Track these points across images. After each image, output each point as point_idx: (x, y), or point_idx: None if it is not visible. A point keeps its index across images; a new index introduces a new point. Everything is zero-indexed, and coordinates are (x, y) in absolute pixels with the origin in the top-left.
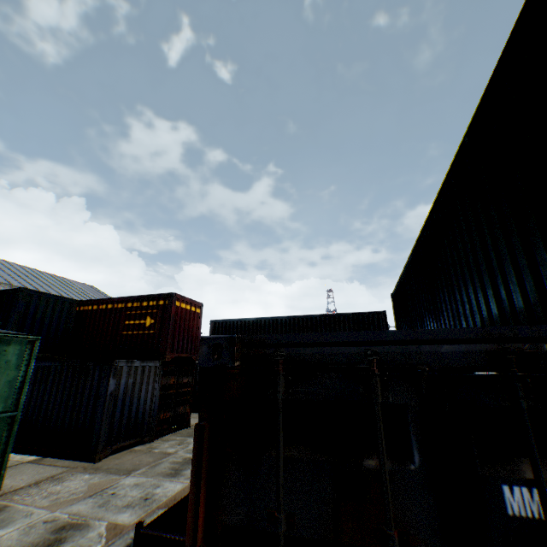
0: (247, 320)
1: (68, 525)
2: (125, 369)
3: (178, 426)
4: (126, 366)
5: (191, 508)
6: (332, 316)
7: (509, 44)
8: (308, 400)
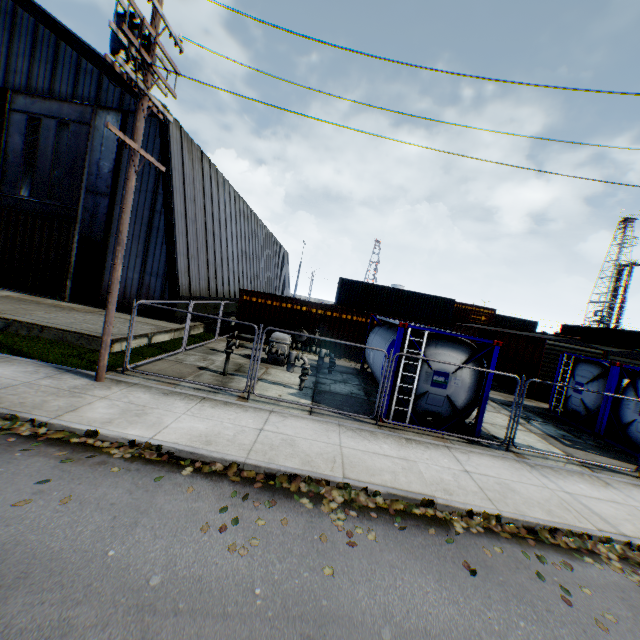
0: None
1: None
2: None
3: None
4: None
5: None
6: (513, 318)
7: None
8: None
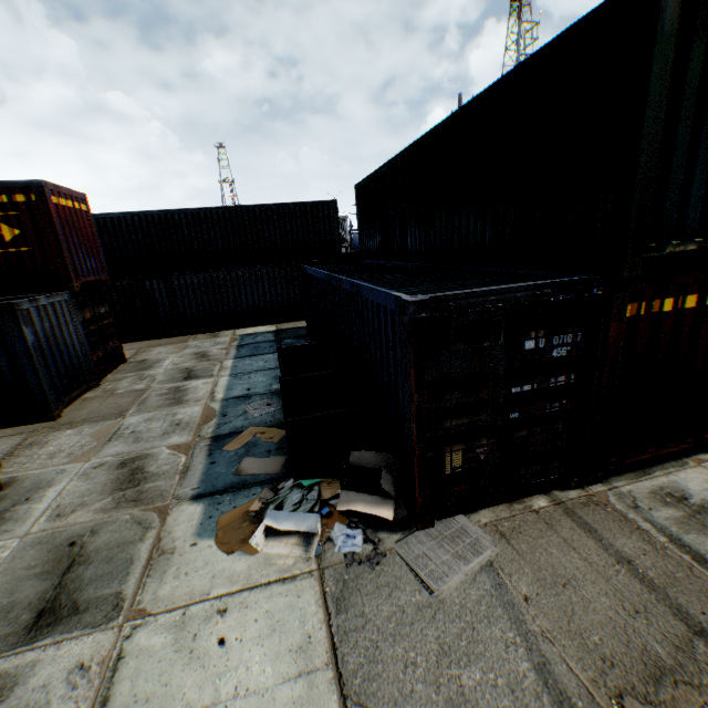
0: (149, 213)
1: (127, 461)
2: (34, 312)
3: (116, 364)
4: (33, 307)
5: (413, 381)
6: (275, 207)
7: (581, 26)
8: (463, 325)
